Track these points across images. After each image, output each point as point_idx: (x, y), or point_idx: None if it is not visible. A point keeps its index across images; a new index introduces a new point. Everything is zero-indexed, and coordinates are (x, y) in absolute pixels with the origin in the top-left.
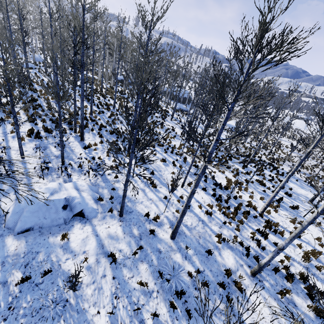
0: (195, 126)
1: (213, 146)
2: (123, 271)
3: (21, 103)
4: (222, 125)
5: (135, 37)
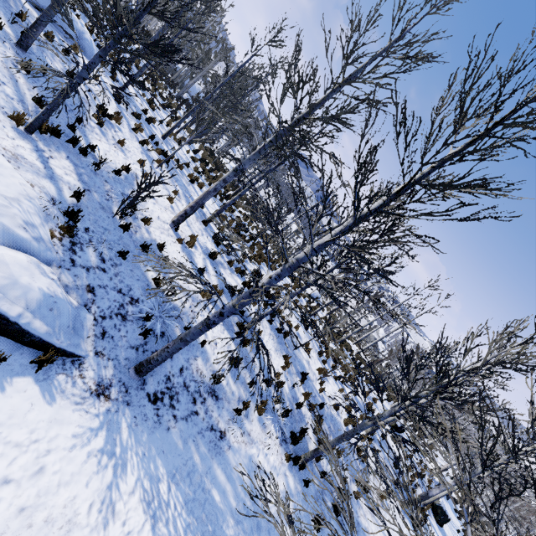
0: None
1: (233, 73)
2: (124, 112)
3: None
4: (244, 64)
5: None
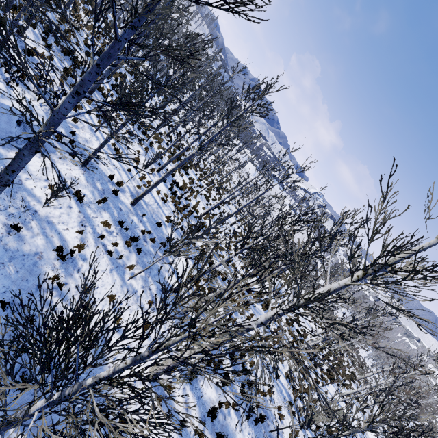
0: None
1: (206, 142)
2: (88, 210)
3: None
4: (218, 132)
5: None
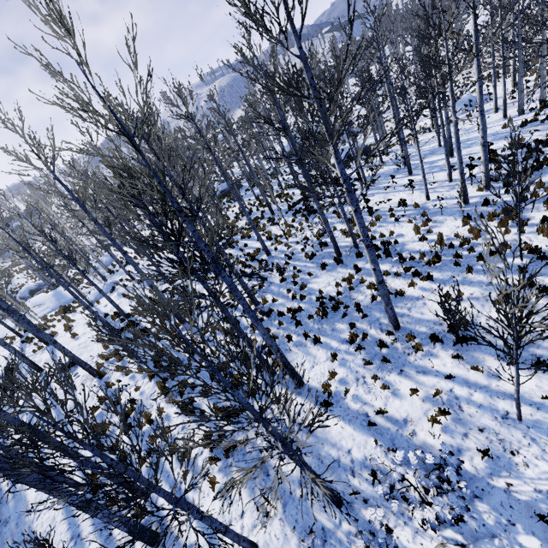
0: (413, 160)
1: None
2: None
3: (147, 379)
4: None
5: (280, 85)
